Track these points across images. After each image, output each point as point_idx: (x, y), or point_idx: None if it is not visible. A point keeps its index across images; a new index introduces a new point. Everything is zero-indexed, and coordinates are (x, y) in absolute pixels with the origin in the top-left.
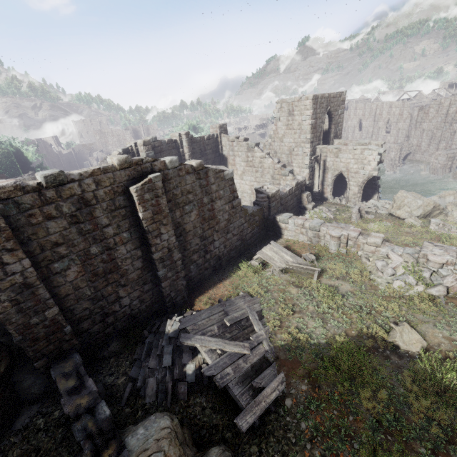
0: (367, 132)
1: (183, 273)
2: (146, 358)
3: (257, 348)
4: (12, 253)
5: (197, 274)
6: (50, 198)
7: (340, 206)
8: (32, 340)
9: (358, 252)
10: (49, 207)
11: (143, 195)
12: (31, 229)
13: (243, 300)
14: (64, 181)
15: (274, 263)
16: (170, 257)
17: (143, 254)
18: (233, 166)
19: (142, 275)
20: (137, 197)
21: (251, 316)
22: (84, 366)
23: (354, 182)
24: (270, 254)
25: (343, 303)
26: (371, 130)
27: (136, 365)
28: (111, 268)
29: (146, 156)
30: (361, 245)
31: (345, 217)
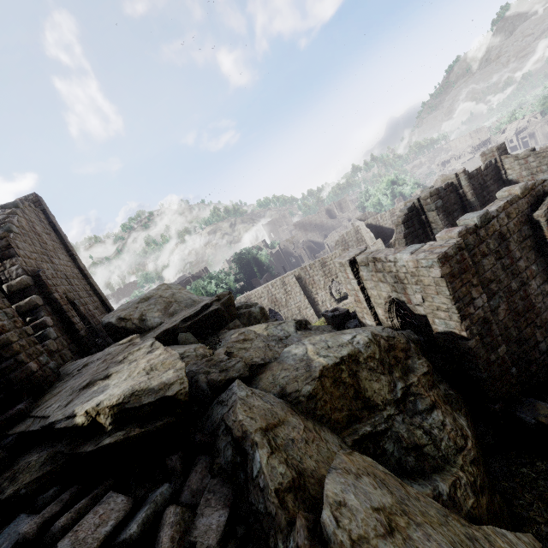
0: None
1: None
2: None
3: None
4: (475, 288)
5: None
6: (482, 237)
7: None
8: (492, 379)
9: None
10: (482, 245)
11: None
12: (474, 268)
13: None
14: (490, 219)
15: None
16: None
17: None
18: None
19: None
20: (545, 222)
21: None
22: None
23: None
24: None
25: None
26: None
27: None
28: (527, 306)
29: (435, 207)
30: None
31: None
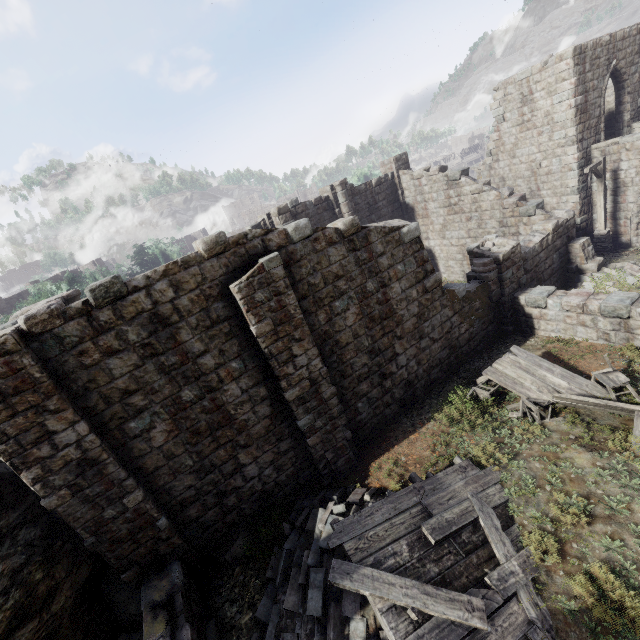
0: None
1: (344, 419)
2: (283, 581)
3: (505, 610)
4: (58, 415)
5: (371, 416)
6: (106, 323)
7: None
8: (112, 542)
9: None
10: (107, 336)
11: (252, 295)
12: (85, 374)
13: (463, 476)
14: (122, 293)
15: (524, 392)
16: (315, 394)
17: (270, 392)
18: (424, 219)
19: (273, 426)
20: (242, 300)
21: (483, 520)
22: (187, 588)
23: None
24: (514, 374)
25: None
26: None
27: (267, 595)
28: (220, 420)
29: None
30: None
31: None
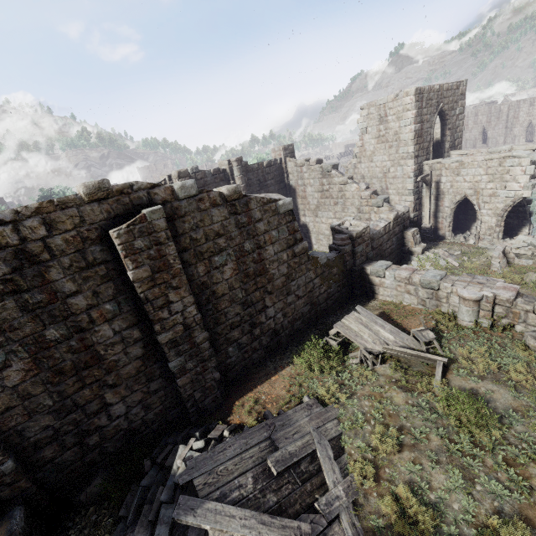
0: (495, 144)
1: (214, 362)
2: (134, 519)
3: (328, 532)
4: None
5: (240, 359)
6: None
7: (467, 246)
8: None
9: (516, 326)
10: None
11: (131, 242)
12: None
13: (308, 413)
14: None
15: (363, 343)
16: (188, 338)
17: (144, 335)
18: (303, 200)
19: (144, 367)
20: (121, 245)
21: (320, 451)
22: (27, 535)
23: (489, 210)
24: (357, 328)
25: (502, 435)
26: (502, 140)
27: (116, 534)
28: (88, 360)
29: None
30: (522, 315)
31: (480, 264)
